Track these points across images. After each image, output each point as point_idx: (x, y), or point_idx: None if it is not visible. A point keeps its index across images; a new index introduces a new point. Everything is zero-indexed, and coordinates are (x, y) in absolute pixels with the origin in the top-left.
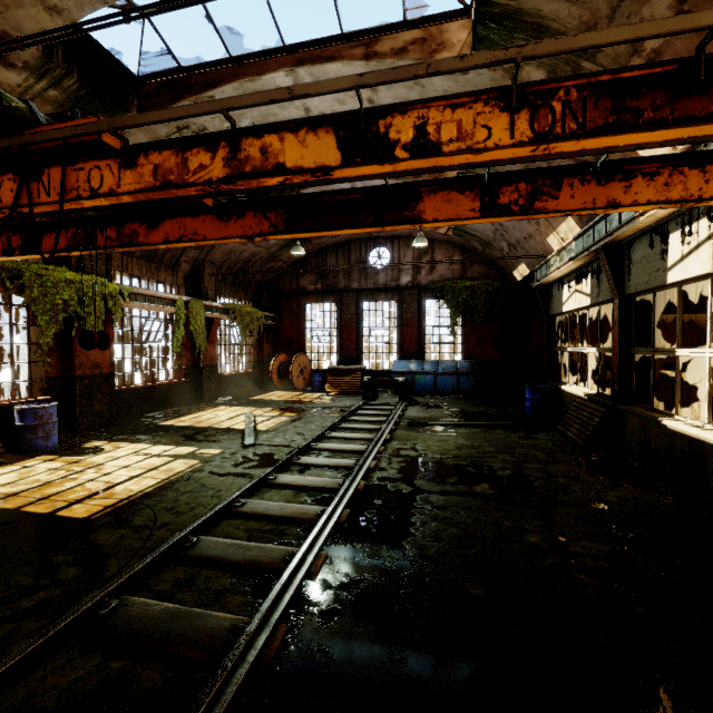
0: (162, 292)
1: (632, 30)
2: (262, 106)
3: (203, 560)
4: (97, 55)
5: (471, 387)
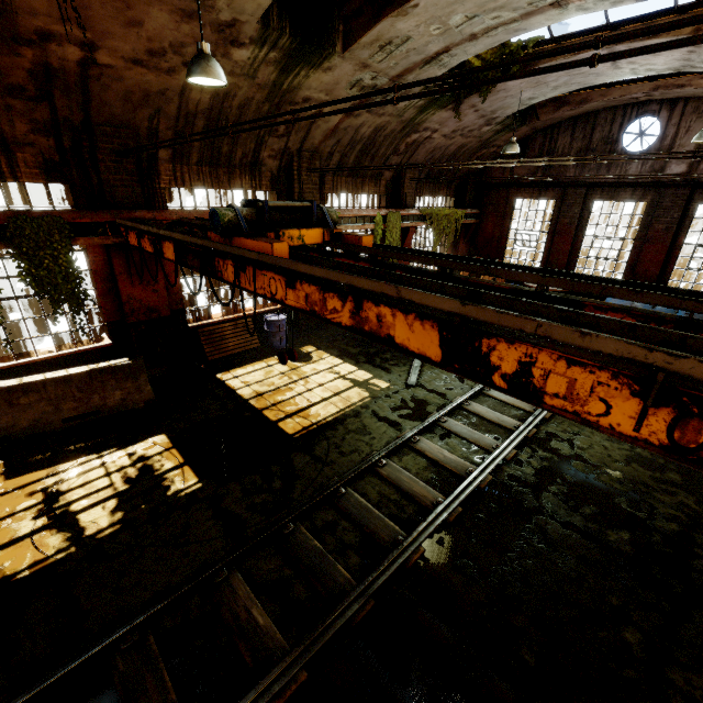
0: (363, 210)
1: None
2: None
3: (344, 512)
4: None
5: None
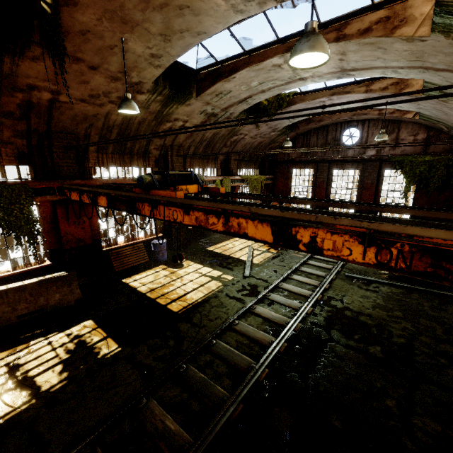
0: (209, 177)
1: (446, 234)
2: (264, 74)
3: (216, 354)
4: (177, 68)
5: None
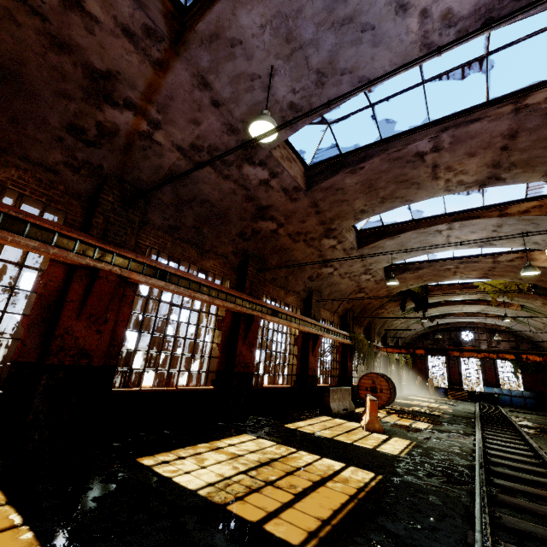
0: None
1: None
2: (448, 308)
3: (487, 415)
4: None
5: (533, 405)
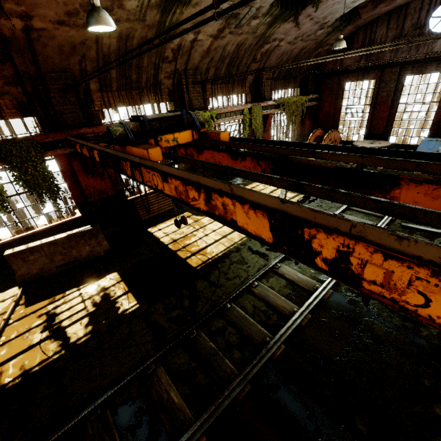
0: (234, 106)
1: None
2: None
3: (230, 321)
4: None
5: None
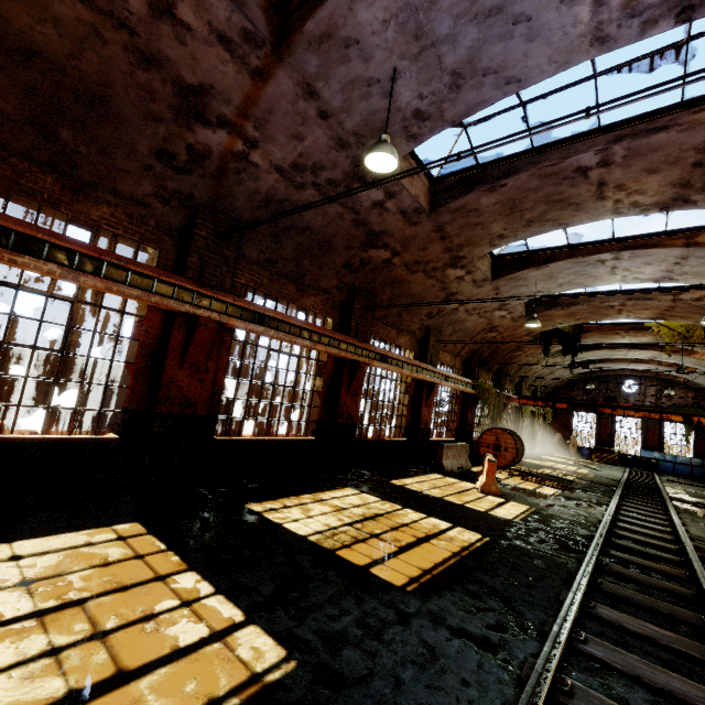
0: None
1: None
2: (608, 352)
3: (634, 484)
4: None
5: (702, 475)
